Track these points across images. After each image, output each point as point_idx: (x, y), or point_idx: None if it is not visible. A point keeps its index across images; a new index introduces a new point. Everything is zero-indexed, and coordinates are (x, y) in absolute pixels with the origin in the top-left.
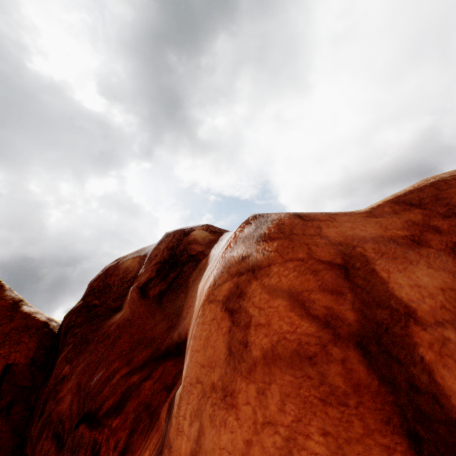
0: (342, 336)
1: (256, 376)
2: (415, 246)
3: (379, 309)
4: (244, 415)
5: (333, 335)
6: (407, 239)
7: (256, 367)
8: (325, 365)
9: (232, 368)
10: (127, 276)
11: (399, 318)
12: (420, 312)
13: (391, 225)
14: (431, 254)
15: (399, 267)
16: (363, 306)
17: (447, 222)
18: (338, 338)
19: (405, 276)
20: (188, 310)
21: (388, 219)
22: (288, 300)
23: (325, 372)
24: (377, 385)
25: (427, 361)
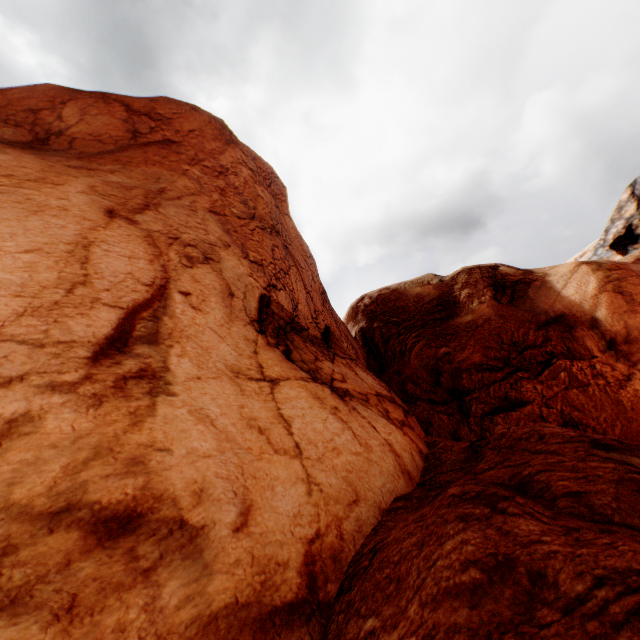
0: None
1: None
2: None
3: None
4: None
5: None
6: None
7: None
8: None
9: (631, 305)
10: (422, 300)
11: None
12: None
13: None
14: None
15: None
16: None
17: None
18: None
19: None
20: (551, 304)
21: None
22: None
23: None
24: None
25: None
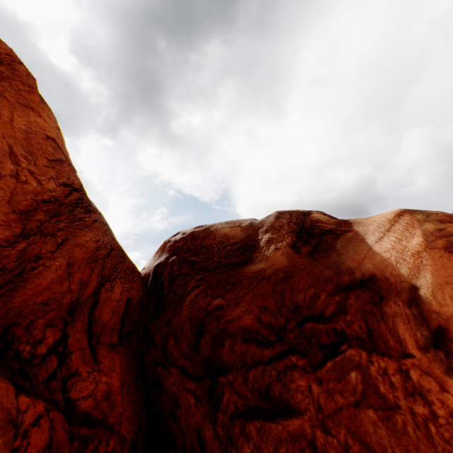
0: None
1: None
2: None
3: None
4: None
5: None
6: None
7: None
8: None
9: None
10: (228, 241)
11: None
12: None
13: None
14: None
15: None
16: None
17: None
18: None
19: None
20: (360, 261)
21: None
22: None
23: None
24: None
25: None
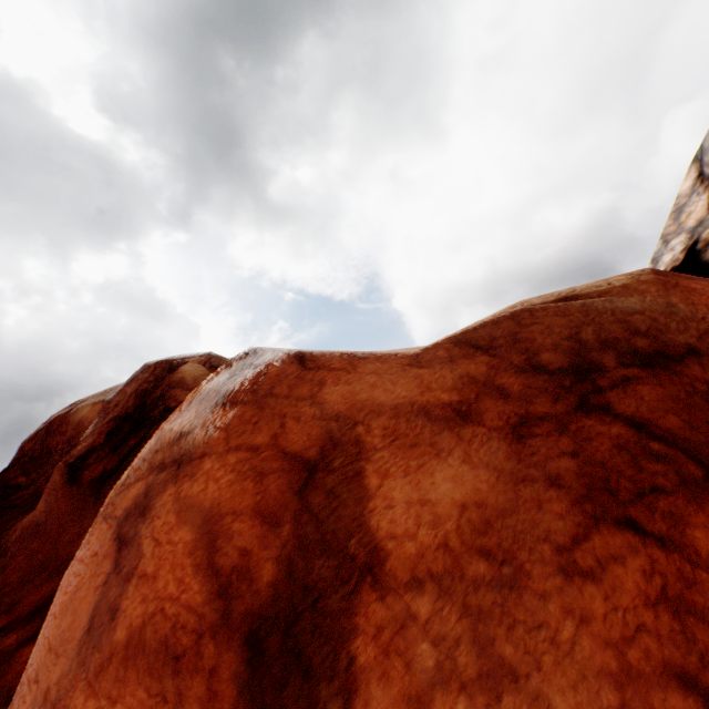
0: (233, 618)
1: (104, 683)
2: (456, 423)
3: (323, 558)
4: None
5: (222, 615)
6: (451, 408)
7: (110, 663)
8: (189, 678)
9: (81, 661)
10: (79, 436)
11: (349, 576)
12: (393, 560)
13: (438, 382)
14: (478, 436)
15: (411, 464)
16: (299, 551)
17: (522, 380)
18: (225, 622)
19: (411, 483)
20: None
21: (435, 372)
22: (197, 530)
23: (185, 693)
24: None
25: (358, 667)
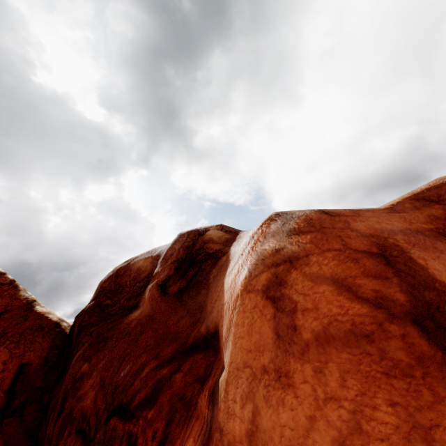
0: (397, 315)
1: (311, 356)
2: (441, 238)
3: (426, 291)
4: (303, 393)
5: (388, 315)
6: (433, 231)
7: (308, 348)
8: (384, 342)
9: (283, 351)
10: (139, 276)
11: None
12: None
13: (414, 219)
14: None
15: (432, 256)
16: (411, 288)
17: None
18: (393, 317)
19: (440, 264)
20: (214, 304)
21: (411, 214)
22: (333, 285)
23: (385, 348)
24: (442, 356)
25: None
